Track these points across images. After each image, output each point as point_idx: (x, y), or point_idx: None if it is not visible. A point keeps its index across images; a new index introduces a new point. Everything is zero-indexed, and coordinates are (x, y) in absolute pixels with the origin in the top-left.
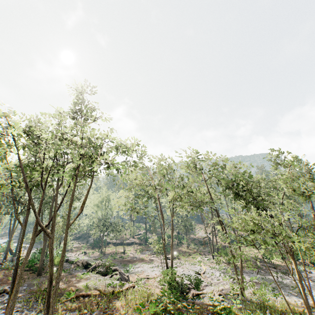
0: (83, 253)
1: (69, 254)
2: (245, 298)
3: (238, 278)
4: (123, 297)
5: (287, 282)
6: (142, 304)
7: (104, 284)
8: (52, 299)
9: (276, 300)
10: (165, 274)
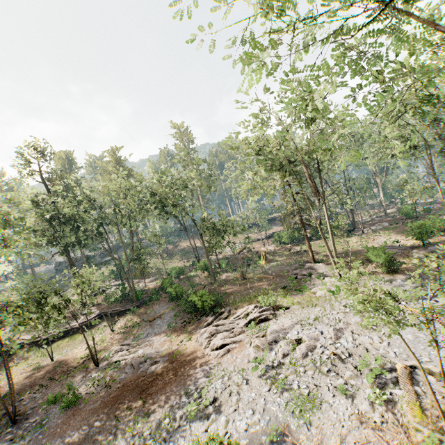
0: None
1: None
2: None
3: None
4: None
5: None
6: None
7: None
8: None
9: None
10: None
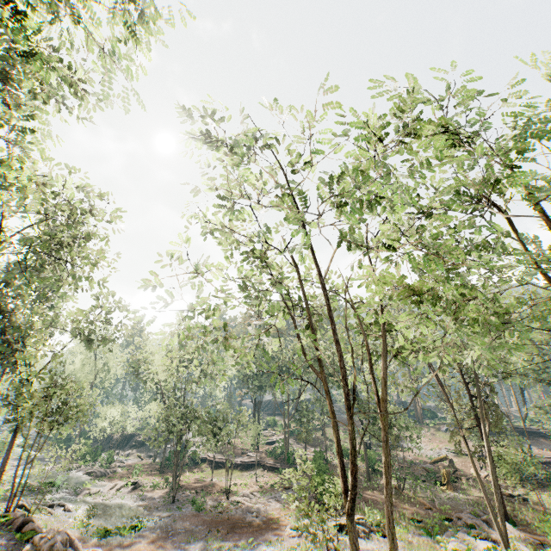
0: (129, 485)
1: (100, 484)
2: None
3: None
4: None
5: None
6: None
7: None
8: None
9: None
10: None
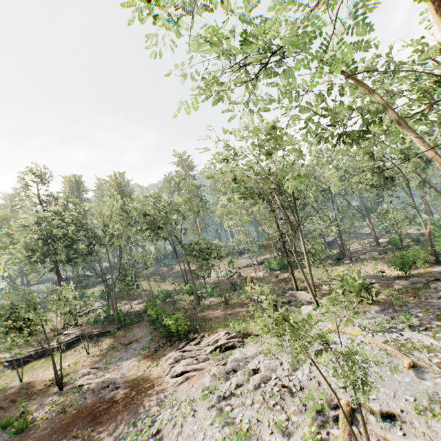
0: None
1: None
2: None
3: None
4: None
5: None
6: None
7: None
8: None
9: None
10: None
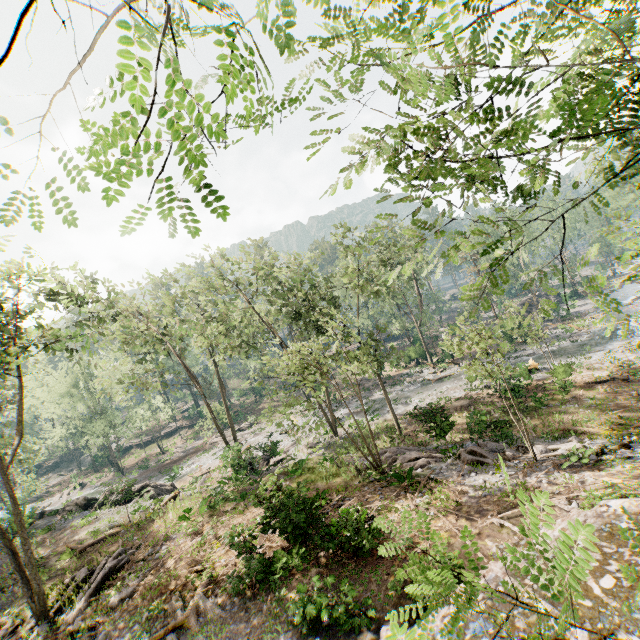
0: (77, 487)
1: (45, 502)
2: (338, 438)
3: (327, 418)
4: (160, 515)
5: (393, 396)
6: (189, 510)
7: (127, 514)
8: (30, 571)
9: (374, 423)
10: (224, 458)
